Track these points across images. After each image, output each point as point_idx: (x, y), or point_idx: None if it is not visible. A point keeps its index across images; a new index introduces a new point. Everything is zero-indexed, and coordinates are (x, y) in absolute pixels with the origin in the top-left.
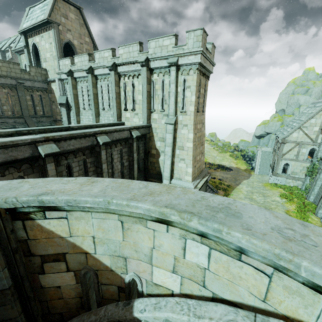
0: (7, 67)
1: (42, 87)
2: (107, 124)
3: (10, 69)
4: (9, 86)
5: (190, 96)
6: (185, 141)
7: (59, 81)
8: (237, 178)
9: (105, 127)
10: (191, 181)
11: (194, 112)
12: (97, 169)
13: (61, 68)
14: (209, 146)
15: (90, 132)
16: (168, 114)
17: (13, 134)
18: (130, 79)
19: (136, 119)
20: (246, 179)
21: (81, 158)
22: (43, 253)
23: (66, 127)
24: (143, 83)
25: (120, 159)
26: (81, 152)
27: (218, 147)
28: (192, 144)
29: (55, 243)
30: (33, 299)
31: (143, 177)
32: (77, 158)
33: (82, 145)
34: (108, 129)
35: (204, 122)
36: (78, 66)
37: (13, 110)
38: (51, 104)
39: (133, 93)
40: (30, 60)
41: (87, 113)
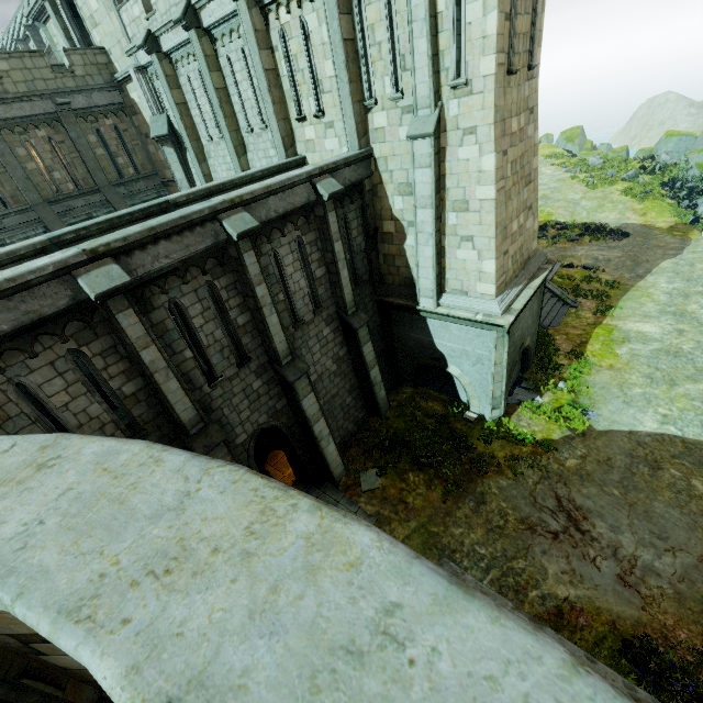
0: (22, 68)
1: (112, 104)
2: (260, 173)
3: (29, 72)
4: (45, 120)
5: (480, 17)
6: (471, 183)
7: (137, 74)
8: (642, 259)
9: (256, 181)
10: (495, 295)
11: (496, 79)
12: (248, 300)
13: (129, 33)
14: (558, 174)
15: (201, 211)
16: (414, 107)
17: (46, 247)
18: (293, 13)
19: (331, 143)
20: (670, 258)
21: (201, 282)
22: (8, 631)
23: (159, 203)
24: (329, 15)
25: (301, 263)
26: (195, 267)
27: (588, 172)
28: (493, 189)
29: (16, 620)
30: (43, 700)
31: (371, 295)
32: (190, 283)
33: (189, 250)
34: (249, 192)
35: (533, 105)
36: (161, 14)
37: (75, 179)
38: (145, 143)
39: (310, 58)
40: (67, 33)
41: (220, 149)
